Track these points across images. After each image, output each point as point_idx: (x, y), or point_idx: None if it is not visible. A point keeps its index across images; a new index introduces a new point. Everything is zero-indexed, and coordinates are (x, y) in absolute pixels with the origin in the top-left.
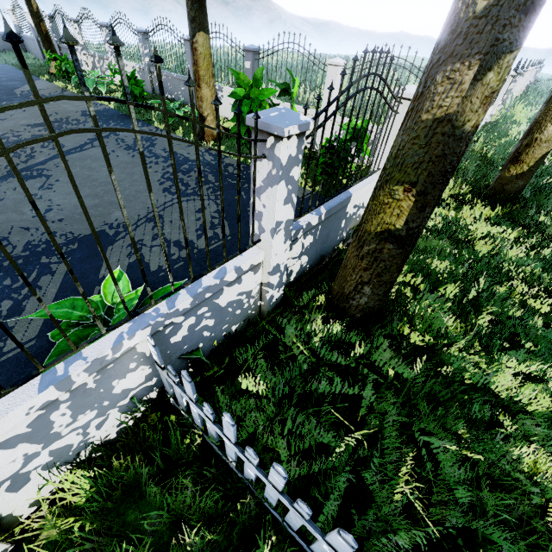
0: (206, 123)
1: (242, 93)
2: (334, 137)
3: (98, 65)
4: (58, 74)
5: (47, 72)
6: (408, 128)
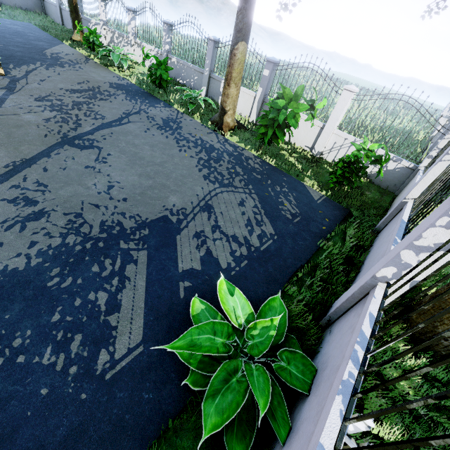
0: (226, 116)
1: (282, 104)
2: (332, 146)
3: (116, 41)
4: (79, 42)
5: (70, 38)
6: None
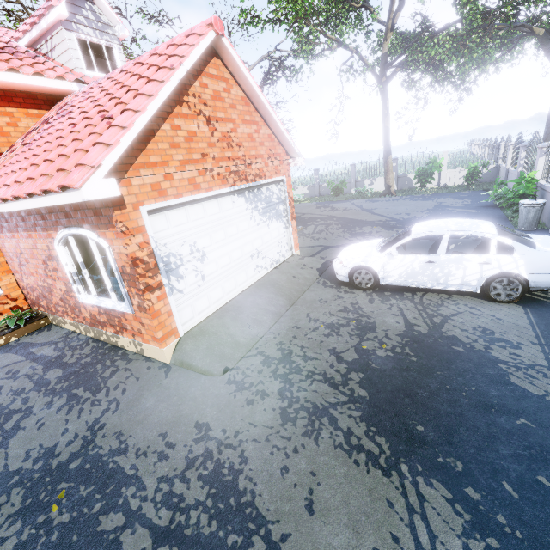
0: (392, 188)
1: (431, 165)
2: (449, 178)
3: None
4: None
5: None
6: (548, 140)
